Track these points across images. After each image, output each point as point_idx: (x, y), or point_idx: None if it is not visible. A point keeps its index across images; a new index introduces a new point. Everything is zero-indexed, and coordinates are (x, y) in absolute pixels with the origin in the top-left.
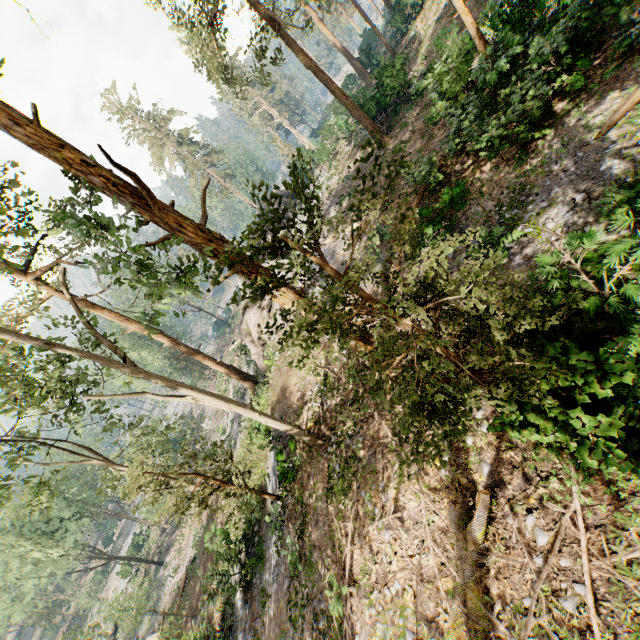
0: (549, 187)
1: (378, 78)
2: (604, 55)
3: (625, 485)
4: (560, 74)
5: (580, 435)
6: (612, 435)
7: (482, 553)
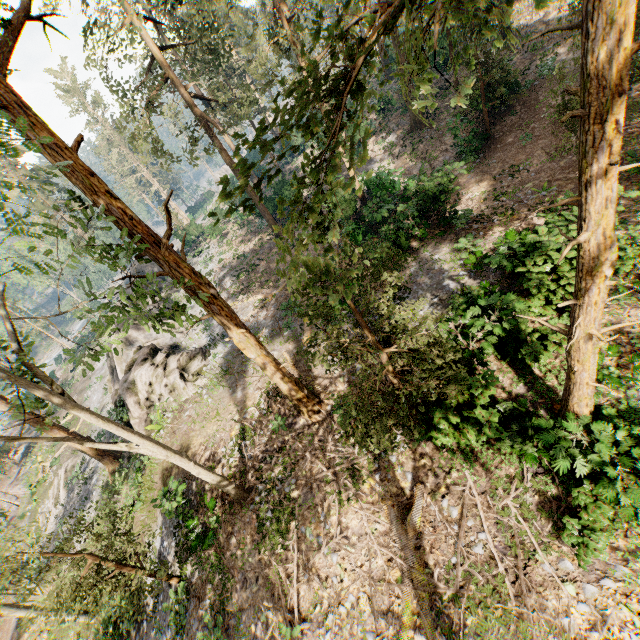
0: (416, 290)
1: (276, 188)
2: (433, 223)
3: (493, 461)
4: (414, 226)
5: (478, 424)
6: (494, 419)
7: (418, 538)
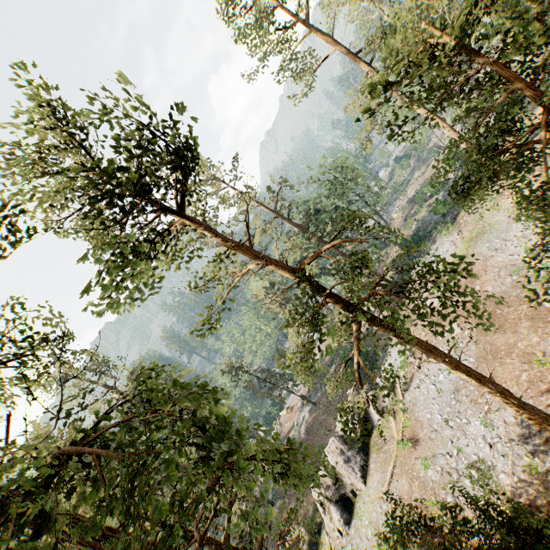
0: None
1: None
2: None
3: None
4: None
5: None
6: None
7: None
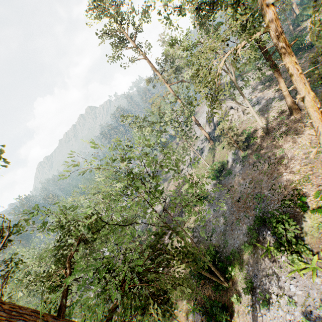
0: None
1: (290, 41)
2: None
3: None
4: None
5: None
6: None
7: None
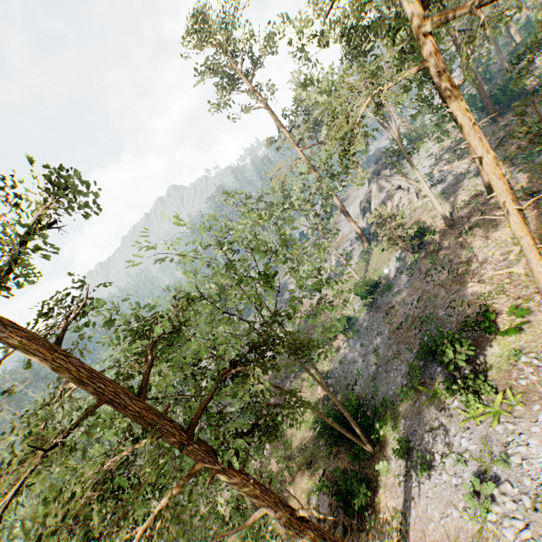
0: None
1: (501, 85)
2: None
3: None
4: None
5: None
6: None
7: None
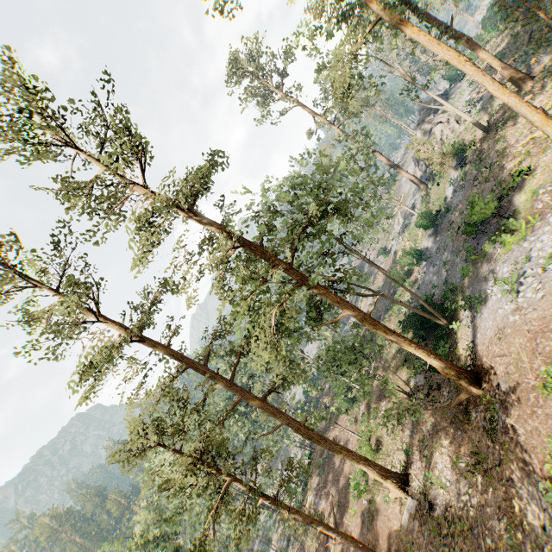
0: None
1: None
2: None
3: None
4: None
5: None
6: None
7: None
